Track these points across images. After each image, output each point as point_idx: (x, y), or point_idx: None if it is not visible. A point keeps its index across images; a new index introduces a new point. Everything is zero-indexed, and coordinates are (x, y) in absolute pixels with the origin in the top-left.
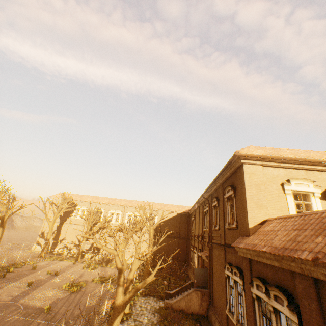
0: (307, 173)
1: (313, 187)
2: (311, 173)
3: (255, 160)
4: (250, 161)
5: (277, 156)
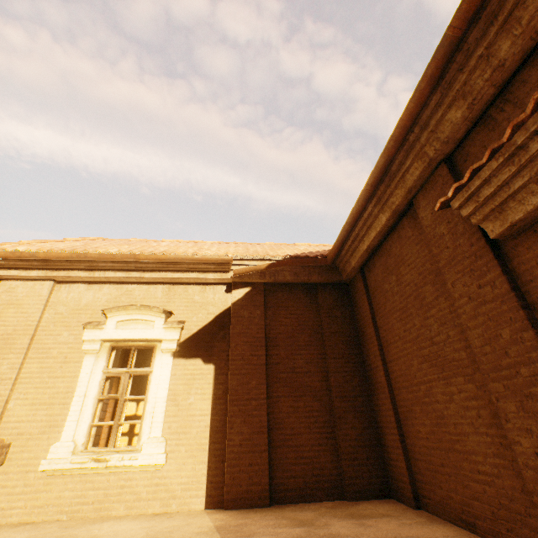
0: (170, 293)
1: (163, 325)
2: (181, 291)
3: (28, 268)
4: (14, 270)
5: (83, 252)
